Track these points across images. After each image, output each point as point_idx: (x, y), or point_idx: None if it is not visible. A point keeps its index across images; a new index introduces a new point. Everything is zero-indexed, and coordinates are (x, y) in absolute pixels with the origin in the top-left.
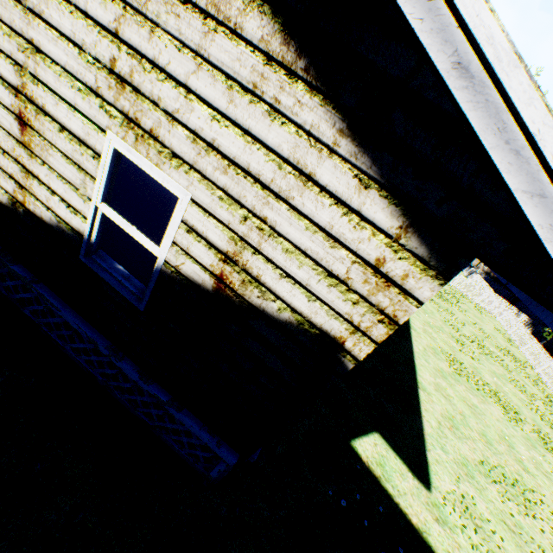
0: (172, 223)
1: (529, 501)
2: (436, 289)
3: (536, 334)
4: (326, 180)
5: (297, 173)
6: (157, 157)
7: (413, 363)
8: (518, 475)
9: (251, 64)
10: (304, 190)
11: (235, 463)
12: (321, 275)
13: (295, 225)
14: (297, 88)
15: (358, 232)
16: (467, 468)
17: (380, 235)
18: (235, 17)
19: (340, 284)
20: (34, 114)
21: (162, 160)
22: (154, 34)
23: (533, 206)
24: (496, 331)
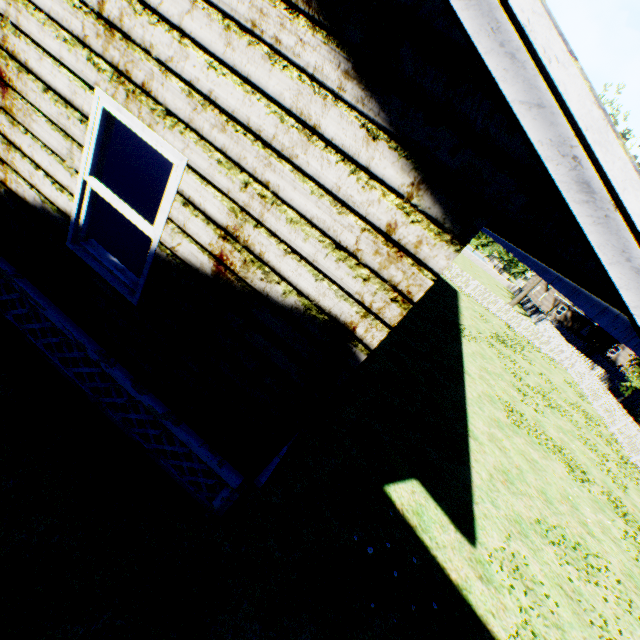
0: (167, 195)
1: (592, 567)
2: (452, 257)
3: (613, 391)
4: (331, 132)
5: (301, 126)
6: (150, 117)
7: (464, 410)
8: (580, 539)
9: None
10: (309, 146)
11: (238, 485)
12: (329, 248)
13: (300, 189)
14: (299, 25)
15: (367, 193)
16: (521, 526)
17: (391, 195)
18: None
19: (350, 258)
20: (16, 73)
21: (156, 119)
22: None
23: (532, 120)
24: (566, 384)
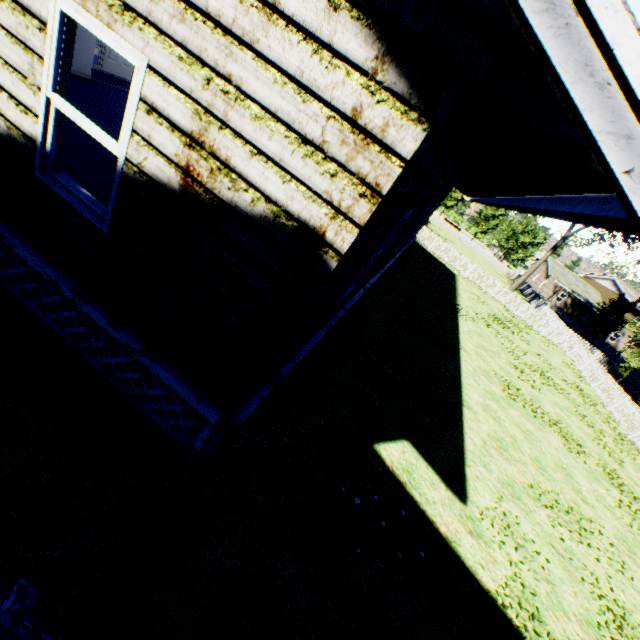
0: (130, 104)
1: (584, 530)
2: (420, 138)
3: (612, 374)
4: (292, 8)
5: (260, 5)
6: (108, 15)
7: (459, 381)
8: (574, 504)
9: None
10: (269, 28)
11: (216, 419)
12: (295, 144)
13: (263, 79)
14: None
15: (331, 74)
16: (514, 489)
17: (355, 74)
18: None
19: (316, 153)
20: None
21: (114, 17)
22: None
23: None
24: (564, 365)
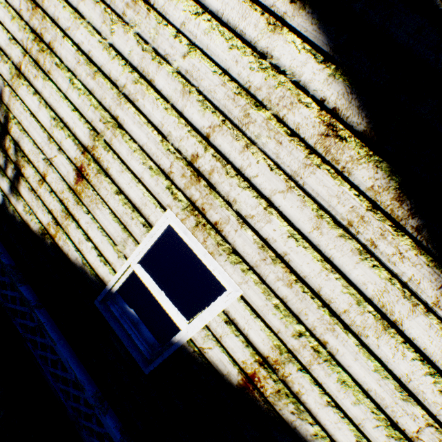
0: (210, 308)
1: None
2: None
3: None
4: (414, 333)
5: (379, 314)
6: (214, 247)
7: None
8: None
9: (350, 204)
10: (383, 333)
11: None
12: (381, 421)
13: (362, 361)
14: (401, 241)
15: None
16: None
17: None
18: (345, 161)
19: (405, 440)
20: (94, 171)
21: (219, 251)
22: (247, 148)
23: None
24: None
